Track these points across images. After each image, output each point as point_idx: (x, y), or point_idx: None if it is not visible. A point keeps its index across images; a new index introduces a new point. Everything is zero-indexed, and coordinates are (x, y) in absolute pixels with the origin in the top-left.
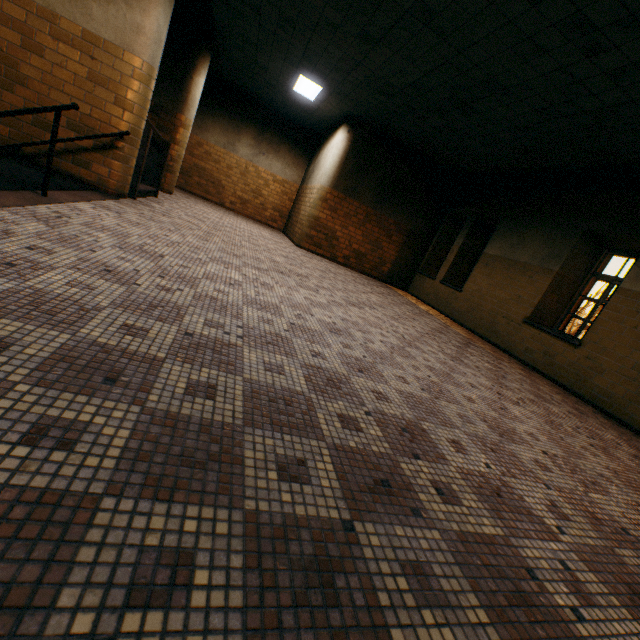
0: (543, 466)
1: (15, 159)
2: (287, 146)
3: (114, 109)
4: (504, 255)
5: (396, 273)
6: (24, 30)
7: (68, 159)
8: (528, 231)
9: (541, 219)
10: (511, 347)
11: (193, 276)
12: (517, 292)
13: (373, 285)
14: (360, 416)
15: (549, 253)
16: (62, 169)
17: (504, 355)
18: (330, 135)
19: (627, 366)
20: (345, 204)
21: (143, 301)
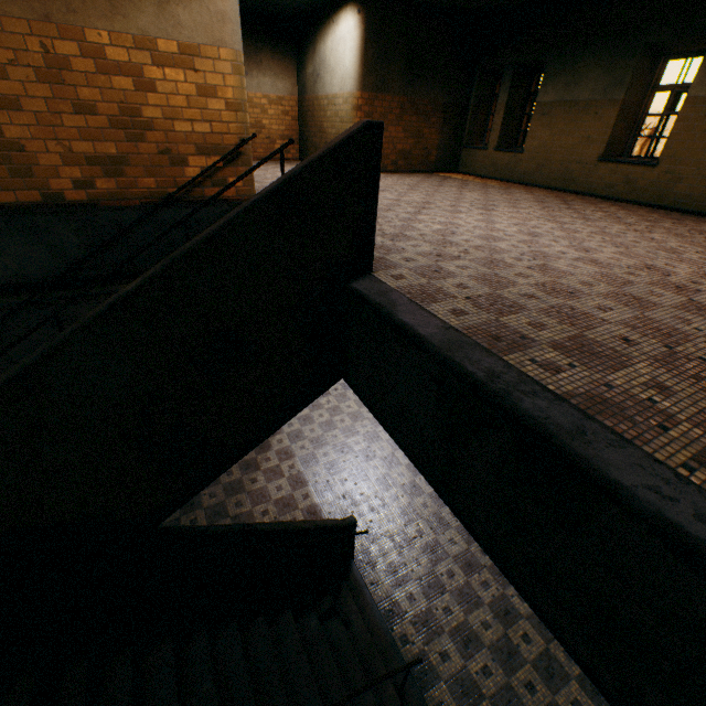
0: (704, 259)
1: (172, 206)
2: (267, 51)
3: (228, 116)
4: (561, 99)
5: (443, 158)
6: (131, 71)
7: (208, 185)
8: (582, 64)
9: (594, 46)
10: (591, 189)
11: (440, 239)
12: (585, 134)
13: (442, 182)
14: (628, 271)
15: (610, 82)
16: (206, 197)
17: (589, 199)
18: (326, 20)
19: (701, 168)
20: (378, 104)
21: (483, 263)
